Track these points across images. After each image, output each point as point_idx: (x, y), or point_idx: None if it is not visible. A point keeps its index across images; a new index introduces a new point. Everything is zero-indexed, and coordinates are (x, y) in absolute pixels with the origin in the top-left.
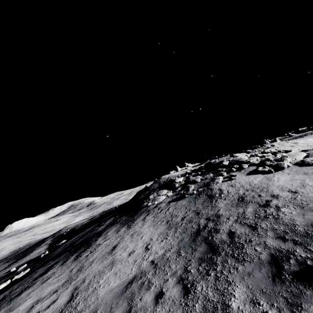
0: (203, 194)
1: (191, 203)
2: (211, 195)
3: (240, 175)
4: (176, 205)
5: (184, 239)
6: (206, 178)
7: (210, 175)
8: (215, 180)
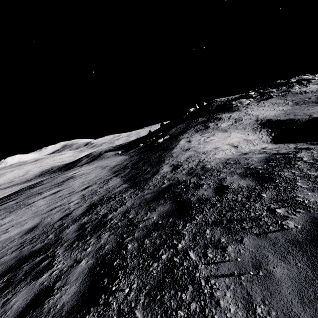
0: (288, 94)
1: (283, 98)
2: (297, 93)
3: (312, 85)
4: (268, 101)
5: (300, 103)
6: (281, 89)
7: (284, 87)
8: (293, 88)
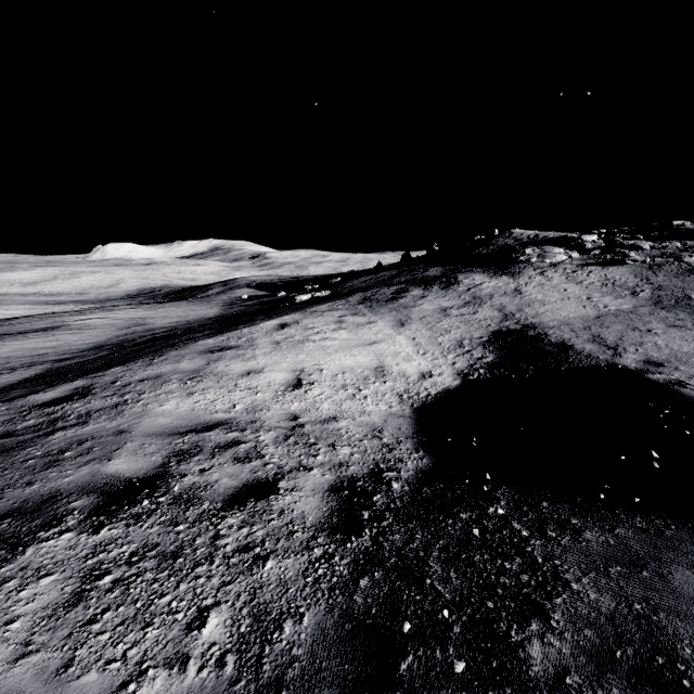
0: (669, 267)
1: (646, 273)
2: (691, 269)
3: None
4: (607, 270)
5: (665, 303)
6: (666, 247)
7: (676, 244)
8: None
